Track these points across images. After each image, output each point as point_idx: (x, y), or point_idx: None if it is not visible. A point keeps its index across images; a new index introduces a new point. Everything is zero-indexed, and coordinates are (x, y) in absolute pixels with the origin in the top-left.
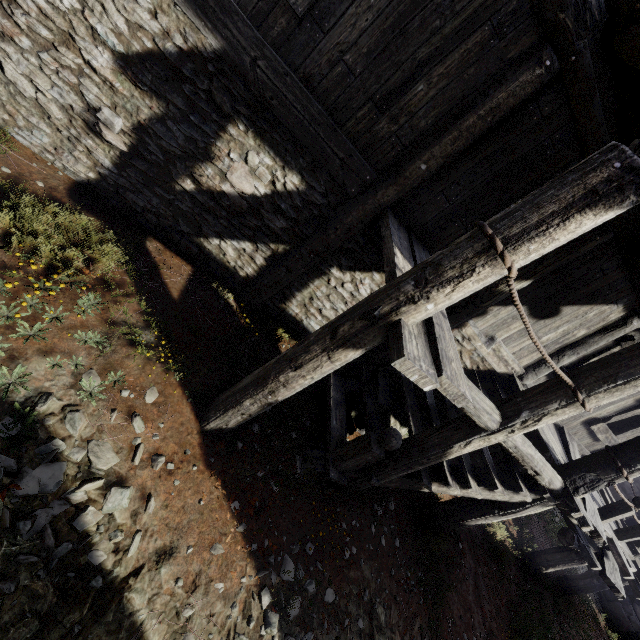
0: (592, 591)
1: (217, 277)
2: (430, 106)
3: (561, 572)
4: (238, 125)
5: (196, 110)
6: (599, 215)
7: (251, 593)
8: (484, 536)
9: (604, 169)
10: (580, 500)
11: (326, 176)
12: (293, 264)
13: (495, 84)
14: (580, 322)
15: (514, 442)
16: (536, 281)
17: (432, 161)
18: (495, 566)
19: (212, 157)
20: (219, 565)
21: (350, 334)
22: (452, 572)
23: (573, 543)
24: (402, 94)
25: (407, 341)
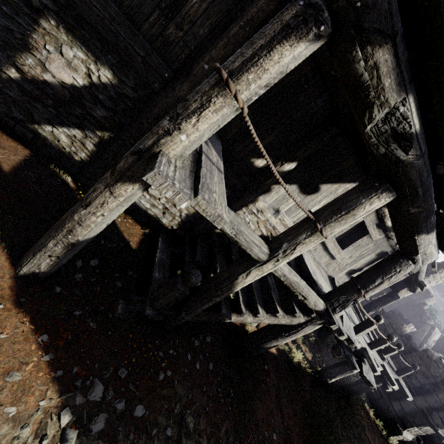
0: (362, 392)
1: (55, 161)
2: (205, 17)
3: (343, 383)
4: (49, 20)
5: (7, 1)
6: (294, 46)
7: (50, 414)
8: (286, 360)
9: (293, 7)
10: (339, 319)
11: (133, 72)
12: (117, 149)
13: (248, 1)
14: (334, 197)
15: (282, 271)
16: (300, 164)
17: (212, 62)
18: (294, 381)
19: (30, 48)
20: (14, 391)
21: (124, 169)
22: (258, 387)
23: (340, 354)
24: (182, 5)
25: (162, 164)
